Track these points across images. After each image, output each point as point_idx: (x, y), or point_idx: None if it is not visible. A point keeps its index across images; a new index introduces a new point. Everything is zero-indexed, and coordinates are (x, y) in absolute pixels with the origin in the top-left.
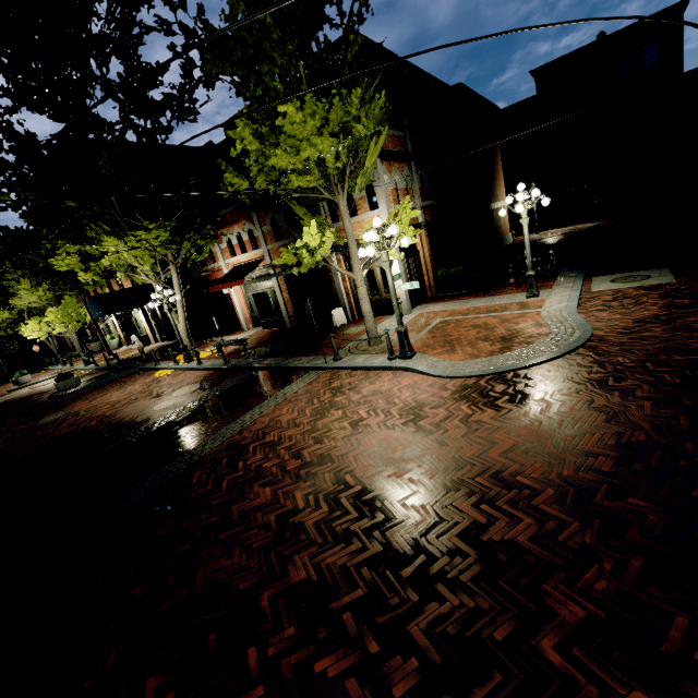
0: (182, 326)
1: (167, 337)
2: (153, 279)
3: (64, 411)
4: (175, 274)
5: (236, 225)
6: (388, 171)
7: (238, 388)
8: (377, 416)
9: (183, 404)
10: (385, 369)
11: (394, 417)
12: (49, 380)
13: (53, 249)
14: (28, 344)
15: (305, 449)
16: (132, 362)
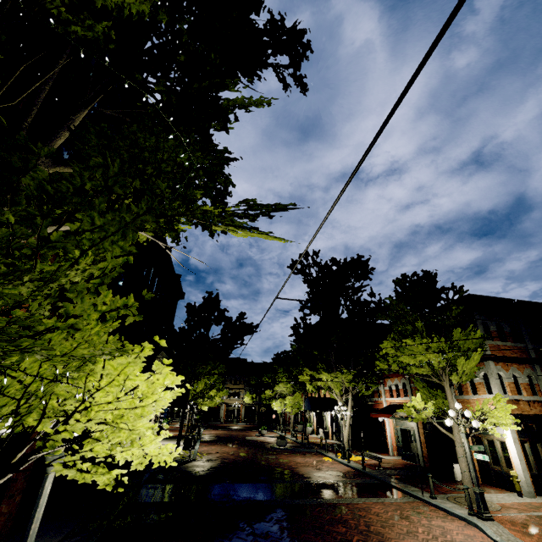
0: (346, 432)
1: (339, 438)
2: (339, 397)
3: (275, 456)
4: (350, 398)
5: (395, 377)
6: (504, 369)
7: (361, 485)
8: (427, 535)
9: (329, 478)
10: (461, 518)
11: (436, 540)
12: (273, 437)
13: (302, 370)
14: (270, 412)
15: (373, 526)
16: (314, 445)
